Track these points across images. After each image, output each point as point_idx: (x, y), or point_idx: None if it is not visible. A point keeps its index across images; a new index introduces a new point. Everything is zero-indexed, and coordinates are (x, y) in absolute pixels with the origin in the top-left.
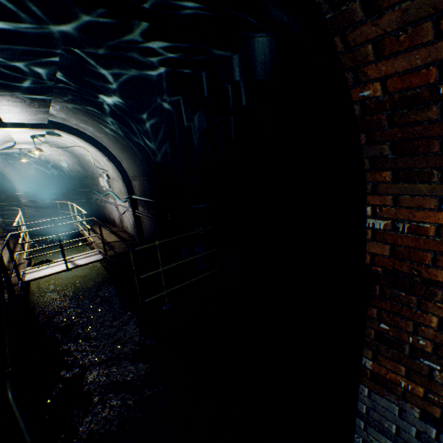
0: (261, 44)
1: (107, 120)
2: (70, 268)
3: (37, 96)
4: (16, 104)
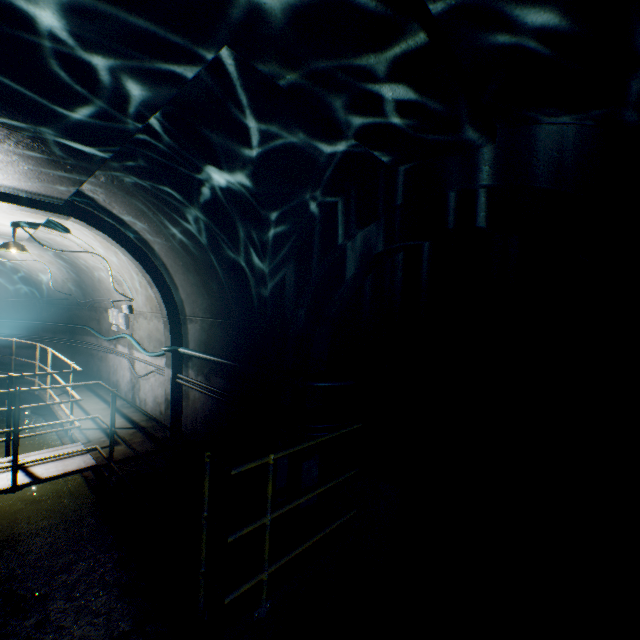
0: (555, 135)
1: (189, 216)
2: (21, 486)
3: (84, 147)
4: (31, 154)
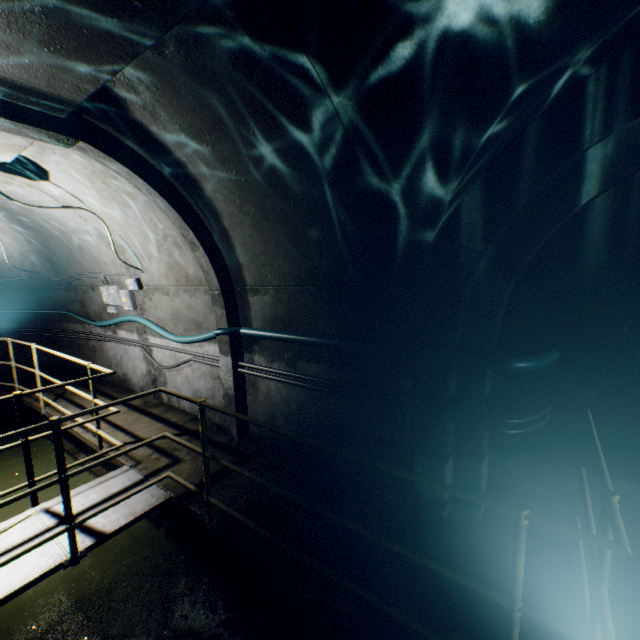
0: None
1: (315, 120)
2: (83, 552)
3: None
4: None
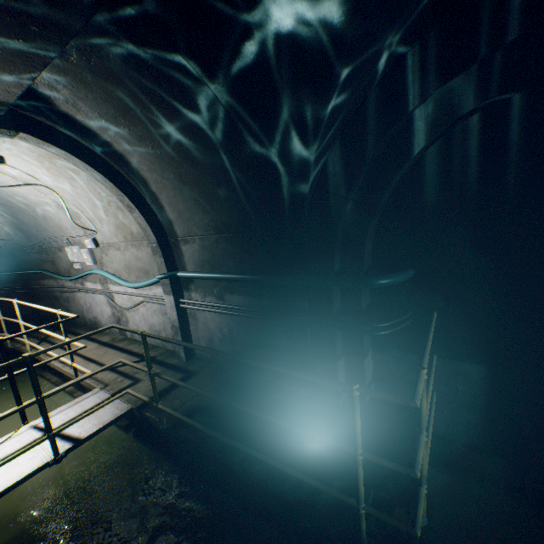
0: None
1: (201, 103)
2: (63, 453)
3: None
4: None
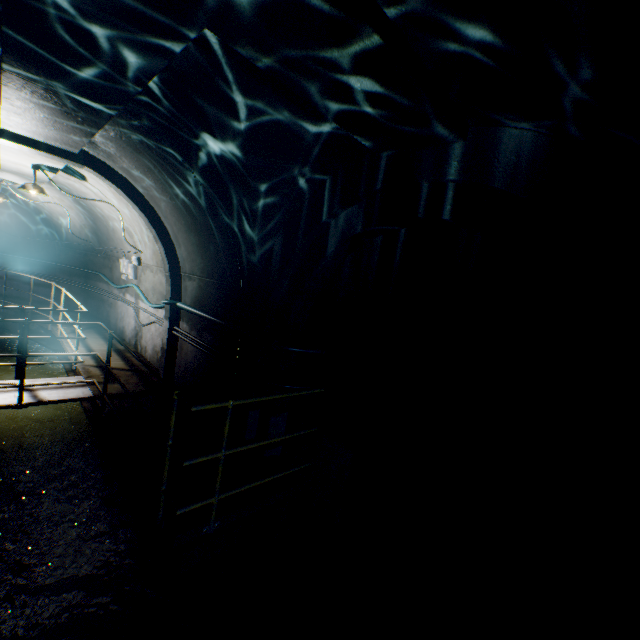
0: (516, 139)
1: (190, 178)
2: (26, 404)
3: (91, 102)
4: (46, 104)
